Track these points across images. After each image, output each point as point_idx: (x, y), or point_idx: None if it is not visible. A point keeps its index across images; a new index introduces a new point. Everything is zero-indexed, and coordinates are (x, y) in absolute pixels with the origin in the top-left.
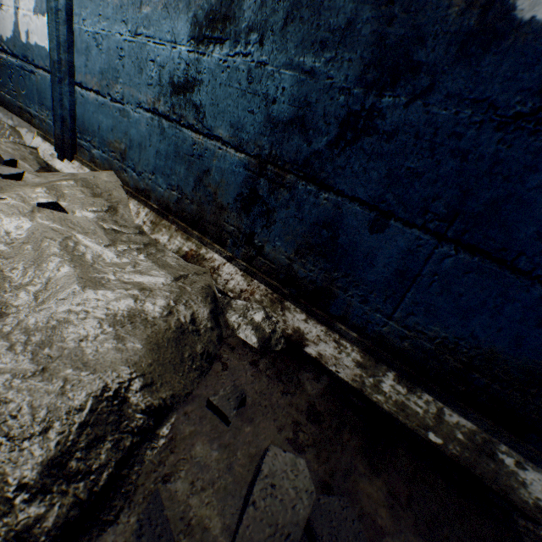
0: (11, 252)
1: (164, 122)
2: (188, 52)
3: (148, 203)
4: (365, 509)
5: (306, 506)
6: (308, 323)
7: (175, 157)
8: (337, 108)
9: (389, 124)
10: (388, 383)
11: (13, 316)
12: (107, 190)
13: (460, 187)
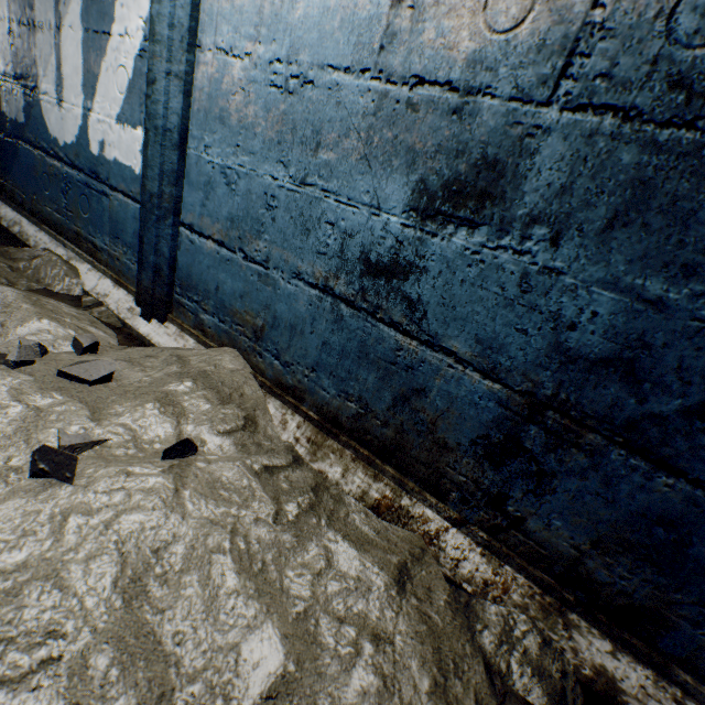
0: (165, 595)
1: (343, 307)
2: (402, 226)
3: (301, 409)
4: None
5: None
6: (619, 660)
7: (359, 358)
8: None
9: None
10: None
11: None
12: (237, 387)
13: None
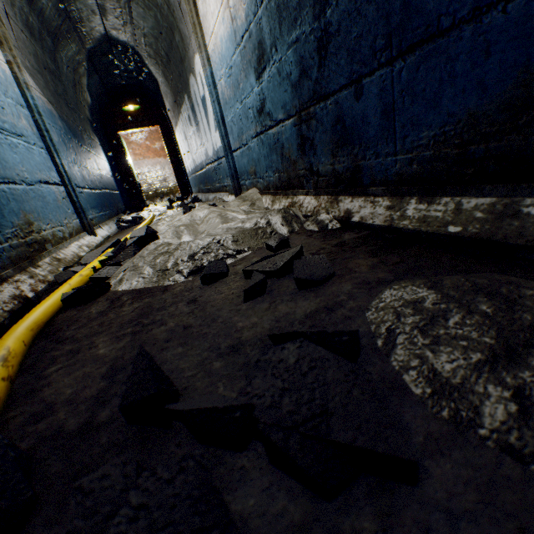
0: (201, 223)
1: (261, 136)
2: (257, 89)
3: (269, 192)
4: (348, 267)
5: (290, 255)
6: (353, 202)
7: (270, 152)
8: (313, 45)
9: (335, 25)
10: (411, 208)
11: None
12: (251, 197)
13: (382, 17)
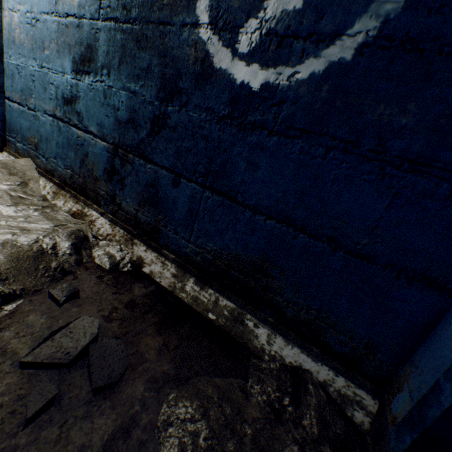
0: None
1: (61, 123)
2: (72, 79)
3: (53, 179)
4: (140, 350)
5: (88, 340)
6: (147, 252)
7: (68, 146)
8: (149, 113)
9: (173, 122)
10: (190, 285)
11: None
12: (23, 171)
13: (208, 156)
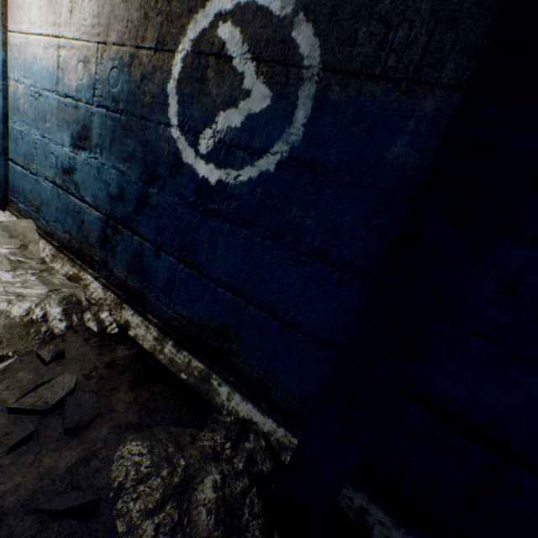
0: None
1: (60, 190)
2: (70, 152)
3: (52, 242)
4: (112, 403)
5: (65, 392)
6: (134, 316)
7: (67, 212)
8: (135, 192)
9: (154, 202)
10: (168, 347)
11: None
12: (24, 233)
13: (181, 234)
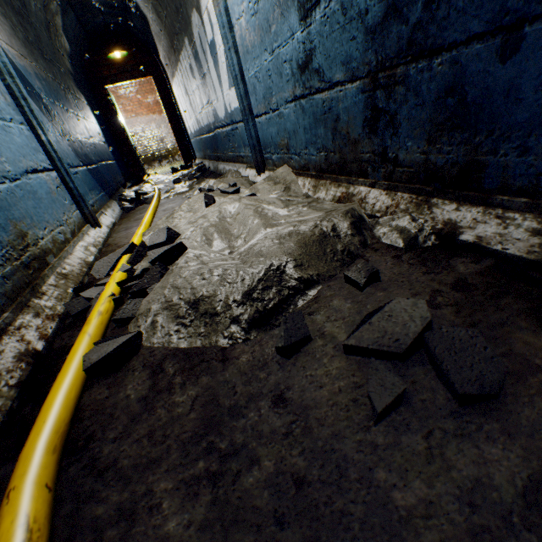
0: (232, 222)
1: (302, 102)
2: (301, 34)
3: (308, 174)
4: (515, 351)
5: (418, 325)
6: (460, 211)
7: (315, 124)
8: None
9: None
10: None
11: (236, 252)
12: (283, 178)
13: None
